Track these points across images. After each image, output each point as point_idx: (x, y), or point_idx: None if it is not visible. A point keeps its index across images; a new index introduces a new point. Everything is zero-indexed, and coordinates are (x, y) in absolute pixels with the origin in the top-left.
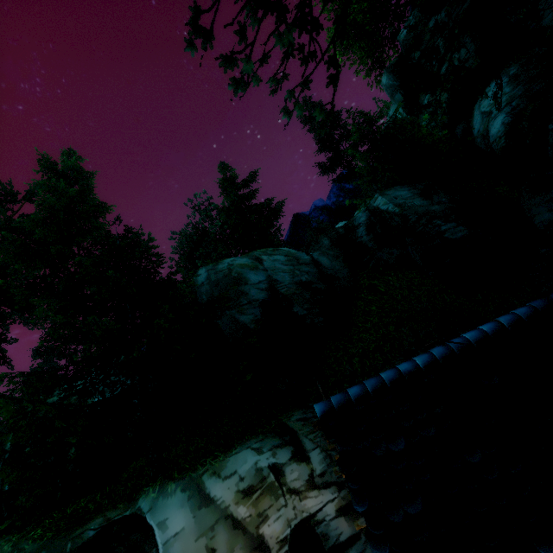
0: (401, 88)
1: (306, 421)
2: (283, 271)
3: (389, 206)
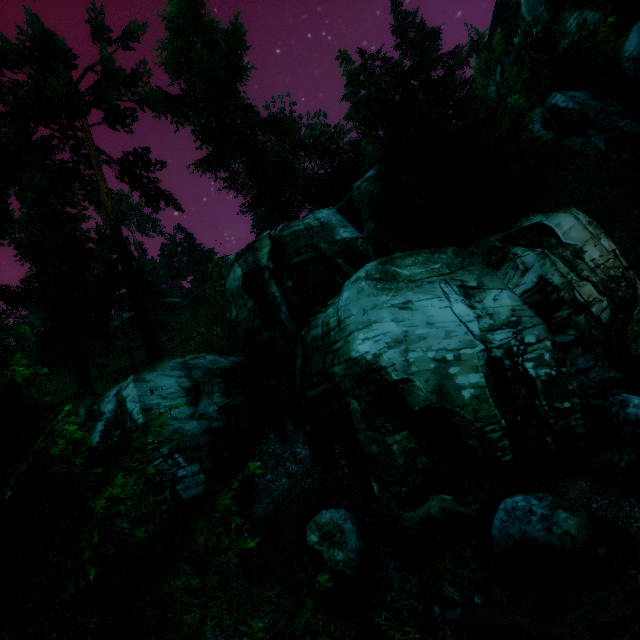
0: (547, 1)
1: None
2: None
3: (569, 103)
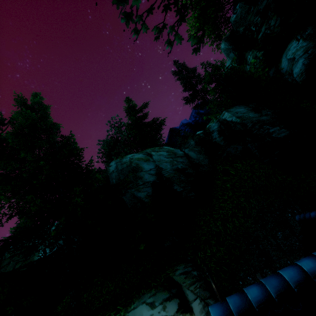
0: (233, 50)
1: (187, 274)
2: (166, 162)
3: (232, 118)
